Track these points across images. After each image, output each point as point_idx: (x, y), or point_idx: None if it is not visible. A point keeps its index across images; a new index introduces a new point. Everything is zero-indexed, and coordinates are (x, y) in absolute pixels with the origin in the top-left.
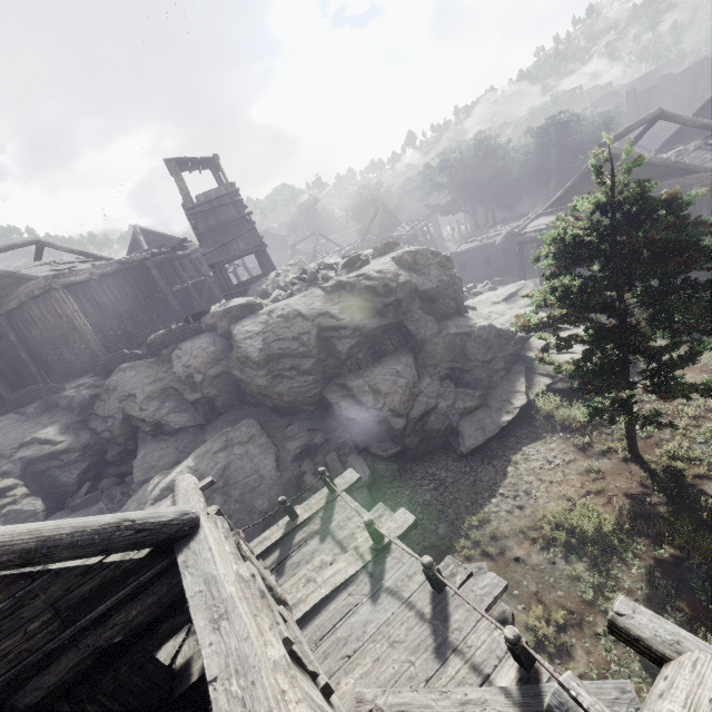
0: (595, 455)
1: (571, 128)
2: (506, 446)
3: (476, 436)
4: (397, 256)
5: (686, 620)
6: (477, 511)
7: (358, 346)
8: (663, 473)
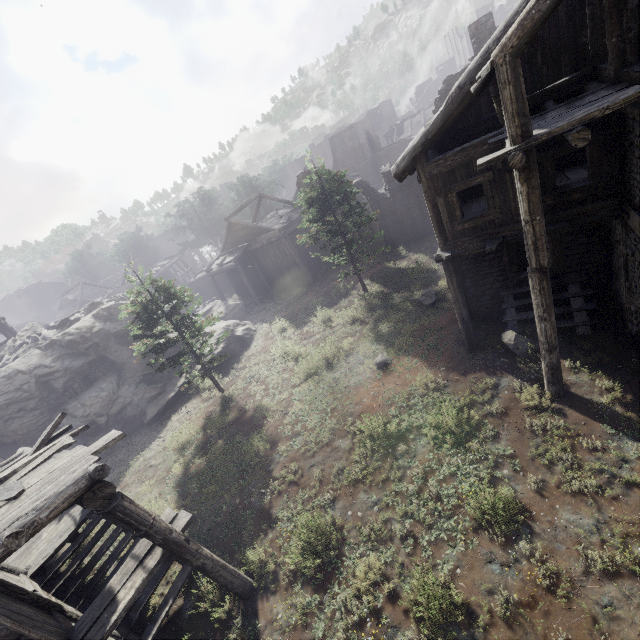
0: (209, 399)
1: (253, 185)
2: (173, 410)
3: (154, 411)
4: (95, 313)
5: (199, 457)
6: (144, 451)
7: (72, 380)
8: (226, 398)
